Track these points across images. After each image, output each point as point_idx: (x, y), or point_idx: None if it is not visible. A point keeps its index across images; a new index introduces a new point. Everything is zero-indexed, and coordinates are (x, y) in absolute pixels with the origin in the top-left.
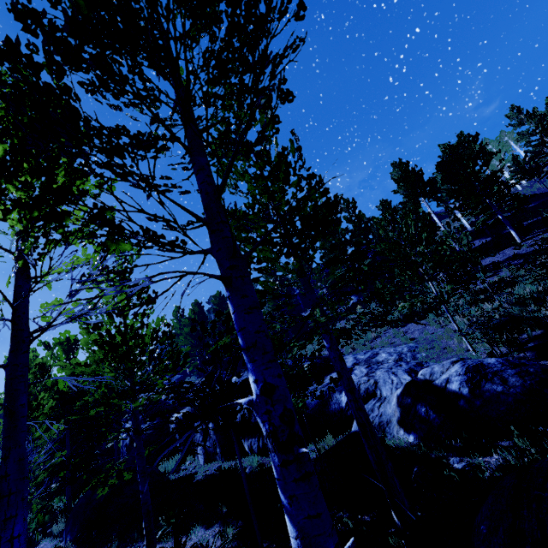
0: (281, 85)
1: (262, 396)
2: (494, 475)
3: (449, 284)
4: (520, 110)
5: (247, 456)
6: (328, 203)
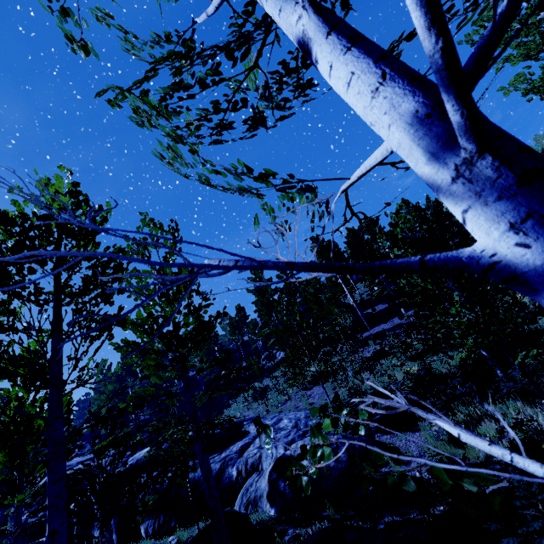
0: (119, 312)
1: (48, 538)
2: None
3: (323, 365)
4: (408, 202)
5: (143, 541)
6: (201, 325)
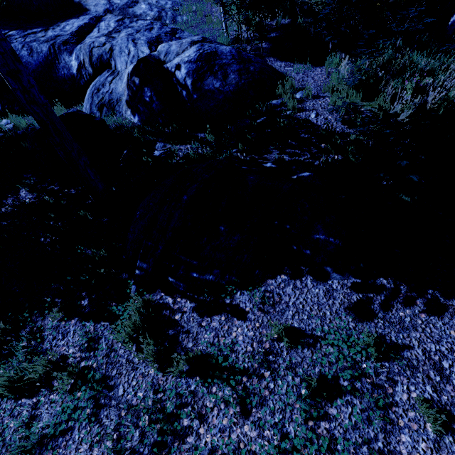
0: None
1: None
2: (180, 162)
3: None
4: None
5: None
6: None
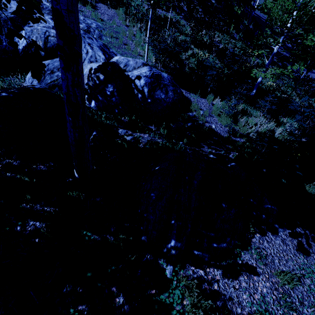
0: None
1: None
2: (145, 147)
3: None
4: None
5: None
6: None
